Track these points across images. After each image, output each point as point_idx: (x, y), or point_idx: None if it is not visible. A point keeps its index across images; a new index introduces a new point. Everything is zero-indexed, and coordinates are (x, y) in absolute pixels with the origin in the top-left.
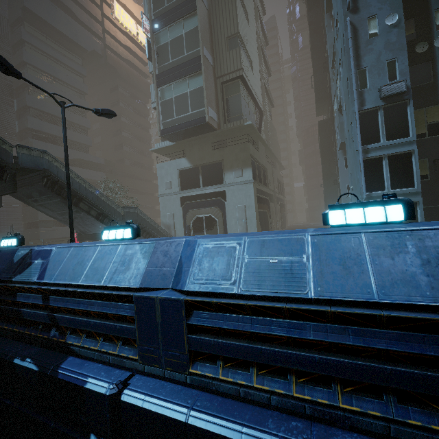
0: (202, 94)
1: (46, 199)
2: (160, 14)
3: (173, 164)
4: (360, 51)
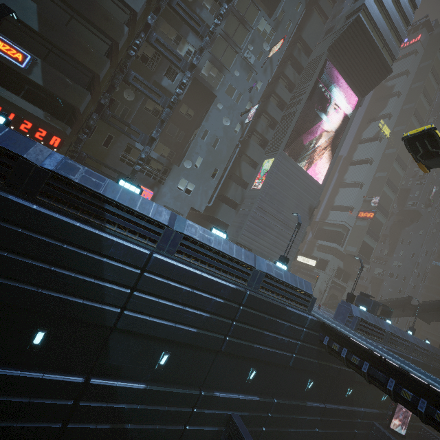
0: (372, 251)
1: (403, 313)
2: (379, 201)
3: (338, 261)
4: (407, 286)
